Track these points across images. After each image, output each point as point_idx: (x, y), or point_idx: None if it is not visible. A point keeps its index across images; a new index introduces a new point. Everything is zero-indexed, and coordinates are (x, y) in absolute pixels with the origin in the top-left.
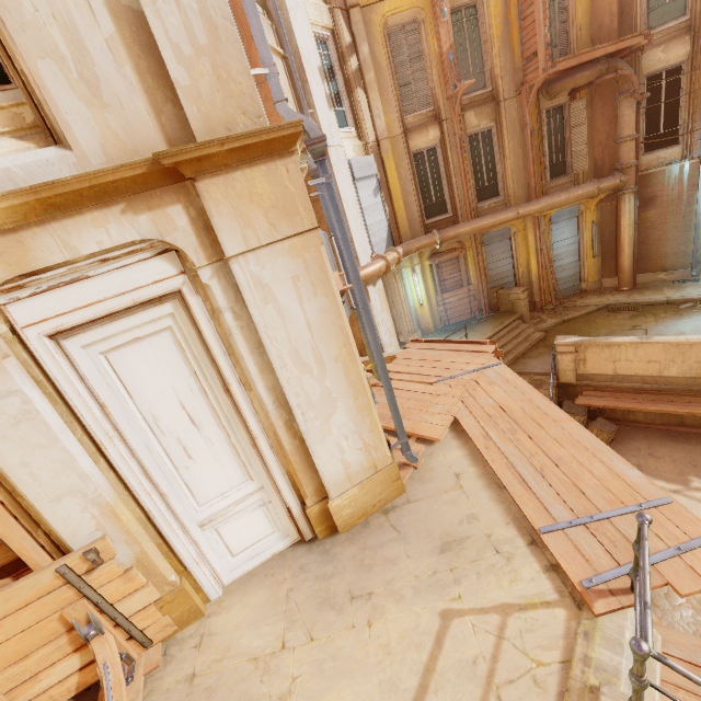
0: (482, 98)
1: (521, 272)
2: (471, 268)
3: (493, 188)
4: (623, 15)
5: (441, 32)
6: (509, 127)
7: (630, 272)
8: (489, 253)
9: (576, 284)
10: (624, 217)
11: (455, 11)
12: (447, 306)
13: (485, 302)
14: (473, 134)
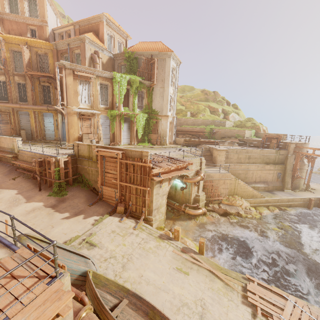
0: (21, 74)
1: (32, 126)
2: (12, 119)
3: (26, 100)
4: (60, 70)
5: (2, 53)
6: (28, 85)
7: (61, 135)
8: (21, 117)
9: (54, 137)
10: (58, 119)
11: (15, 51)
12: (2, 128)
13: (16, 131)
14: (19, 83)
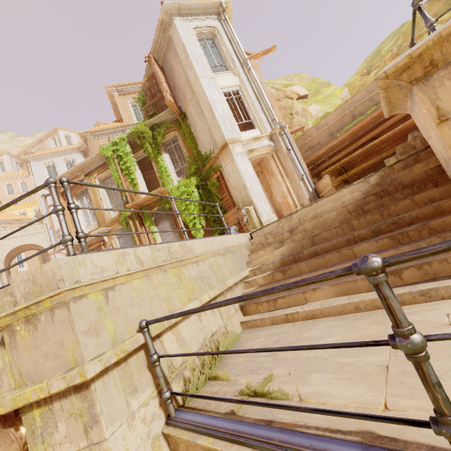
0: None
1: None
2: None
3: None
4: None
5: None
6: None
7: None
8: None
9: None
10: None
11: None
12: None
13: None
14: None
